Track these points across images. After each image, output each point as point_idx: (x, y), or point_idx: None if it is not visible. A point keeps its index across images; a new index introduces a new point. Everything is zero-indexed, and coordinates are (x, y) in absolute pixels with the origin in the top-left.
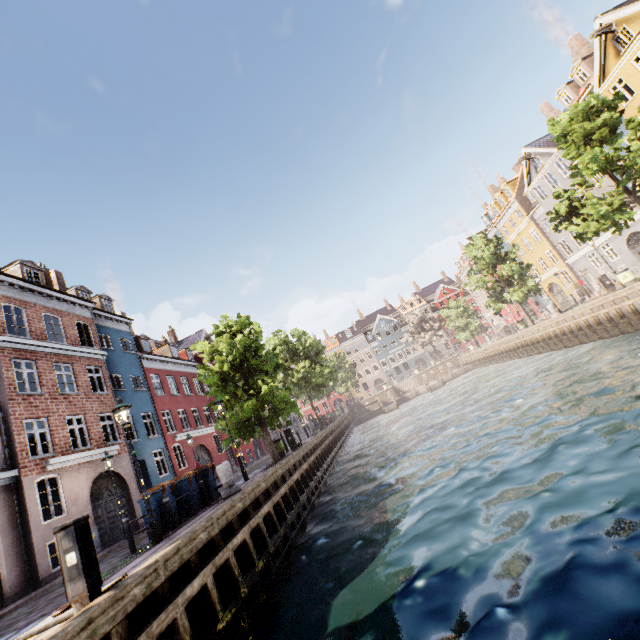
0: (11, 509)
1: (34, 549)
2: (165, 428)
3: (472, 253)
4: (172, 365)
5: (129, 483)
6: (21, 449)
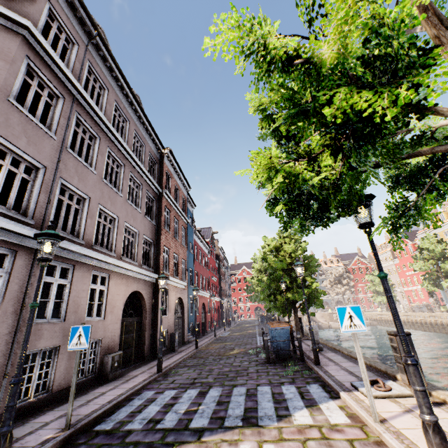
0: (151, 299)
1: (157, 331)
2: (195, 283)
3: (425, 245)
4: (201, 243)
5: (185, 311)
6: (161, 263)
